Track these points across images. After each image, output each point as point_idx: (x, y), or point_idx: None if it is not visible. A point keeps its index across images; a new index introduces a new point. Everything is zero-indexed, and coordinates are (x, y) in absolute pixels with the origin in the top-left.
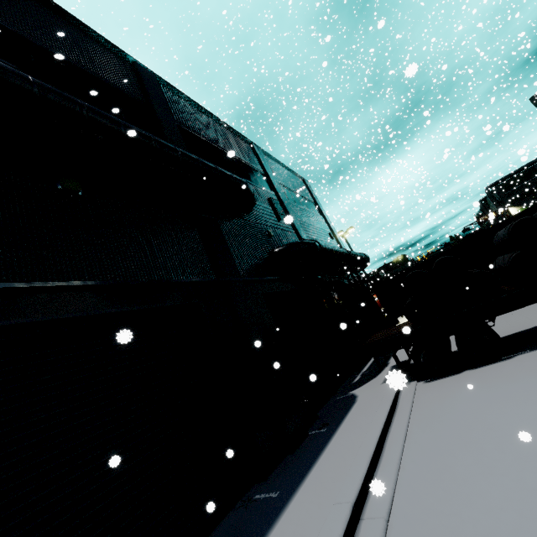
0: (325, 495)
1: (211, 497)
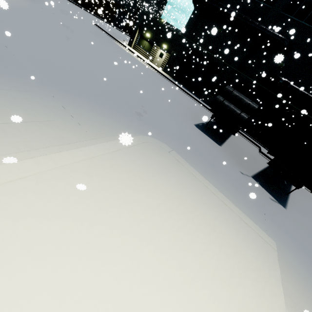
0: (189, 93)
1: (194, 90)
